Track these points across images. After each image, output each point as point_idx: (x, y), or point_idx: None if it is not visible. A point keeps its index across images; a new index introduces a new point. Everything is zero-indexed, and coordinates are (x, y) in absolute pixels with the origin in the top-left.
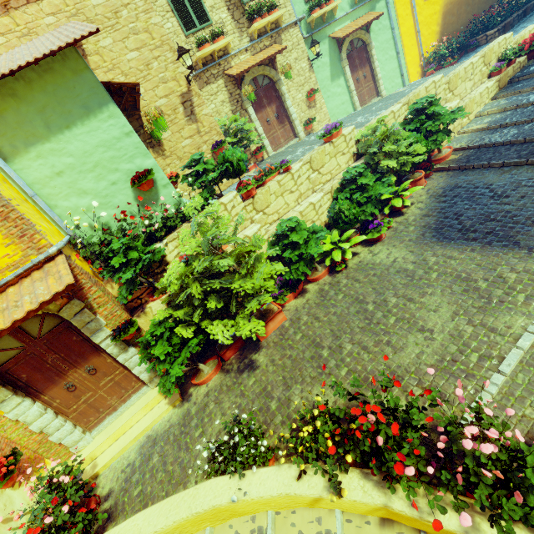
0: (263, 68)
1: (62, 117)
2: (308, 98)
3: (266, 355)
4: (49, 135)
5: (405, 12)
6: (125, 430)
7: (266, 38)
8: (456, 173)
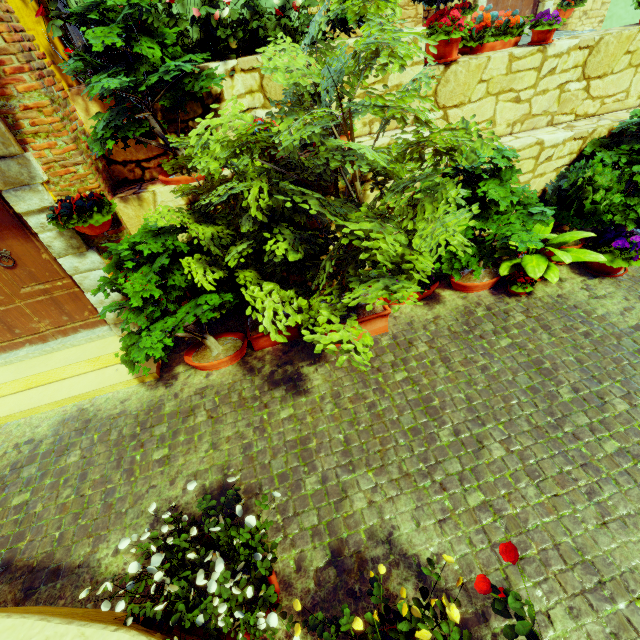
0: None
1: None
2: None
3: (328, 379)
4: None
5: None
6: (49, 379)
7: None
8: None
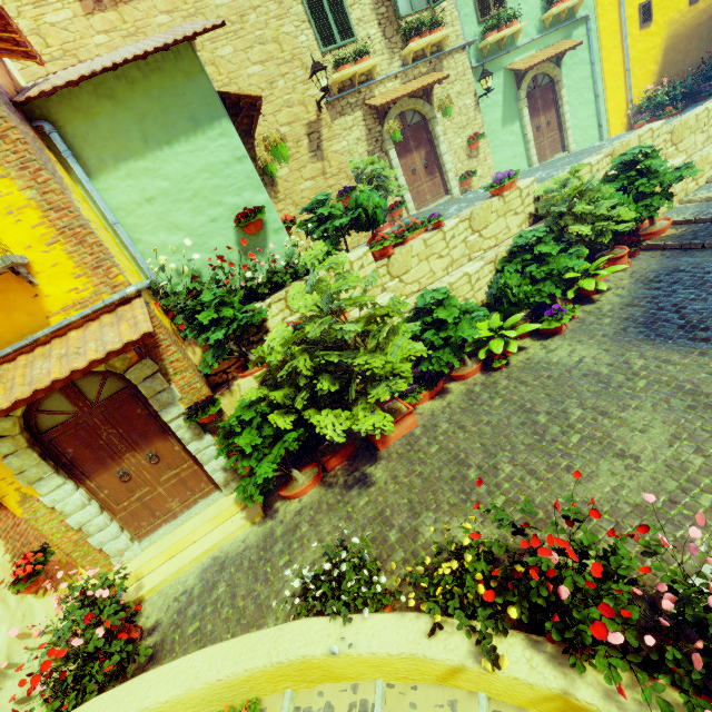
0: (414, 101)
1: (164, 129)
2: (469, 144)
3: (386, 469)
4: (145, 150)
5: (611, 43)
6: (185, 545)
7: (423, 64)
8: (676, 253)
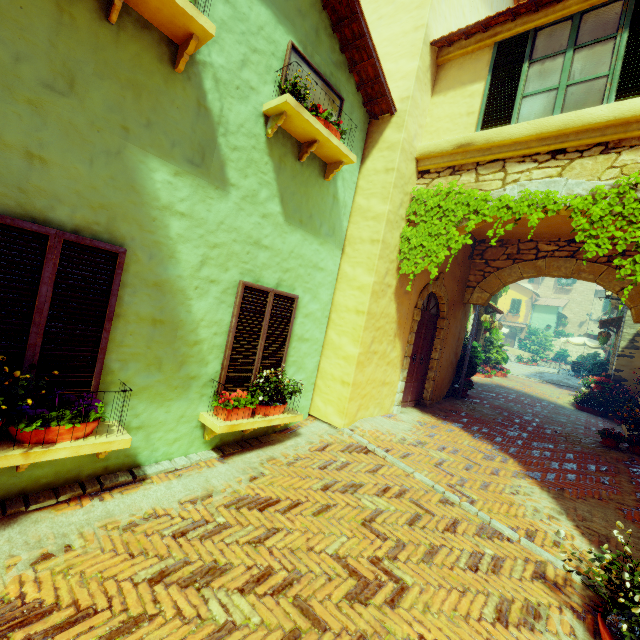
0: None
1: (546, 312)
2: None
3: None
4: (542, 313)
5: None
6: None
7: None
8: None
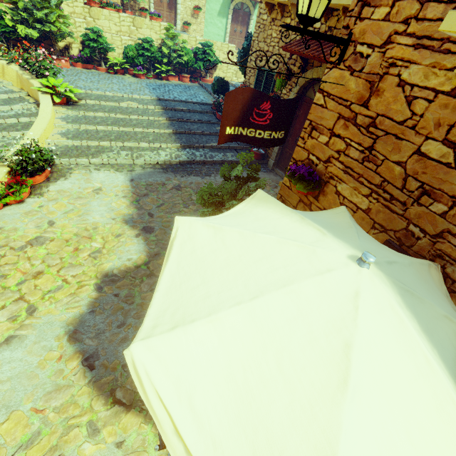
0: None
1: None
2: (194, 9)
3: None
4: None
5: None
6: None
7: None
8: (199, 86)
